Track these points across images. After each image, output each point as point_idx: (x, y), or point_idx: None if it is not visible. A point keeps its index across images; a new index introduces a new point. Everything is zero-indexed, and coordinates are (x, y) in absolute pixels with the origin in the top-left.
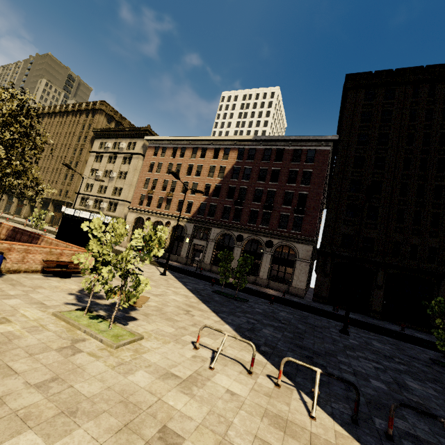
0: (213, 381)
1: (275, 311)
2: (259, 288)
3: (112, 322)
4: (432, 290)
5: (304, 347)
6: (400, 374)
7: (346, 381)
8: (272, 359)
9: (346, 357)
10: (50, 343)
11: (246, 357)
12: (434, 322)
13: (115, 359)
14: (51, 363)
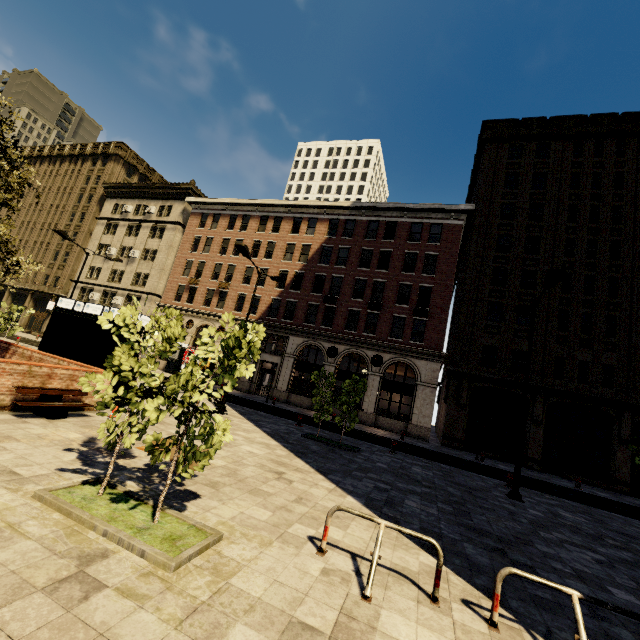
0: (383, 631)
1: (405, 466)
2: (363, 427)
3: (159, 510)
4: (611, 427)
5: (481, 530)
6: (635, 569)
7: (634, 614)
8: (450, 562)
9: (547, 544)
10: (29, 570)
11: (410, 563)
12: (615, 474)
13: (179, 598)
14: (32, 634)
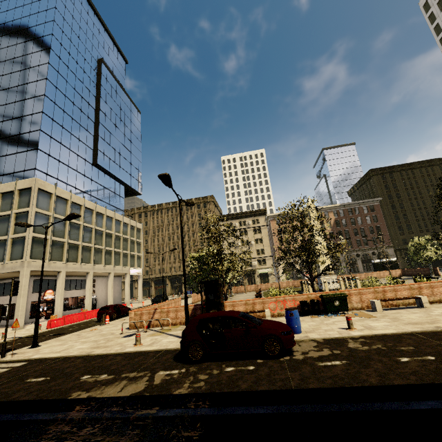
0: None
1: None
2: None
3: None
4: None
5: None
6: None
7: None
8: None
9: None
10: None
11: None
12: None
13: None
14: None
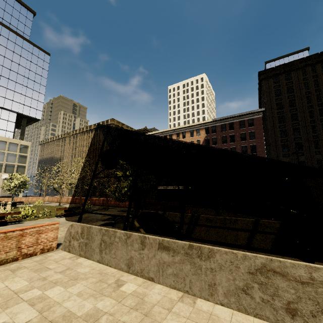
0: None
1: None
2: None
3: None
4: None
5: None
6: None
7: None
8: None
9: None
10: None
11: None
12: None
13: None
14: None
